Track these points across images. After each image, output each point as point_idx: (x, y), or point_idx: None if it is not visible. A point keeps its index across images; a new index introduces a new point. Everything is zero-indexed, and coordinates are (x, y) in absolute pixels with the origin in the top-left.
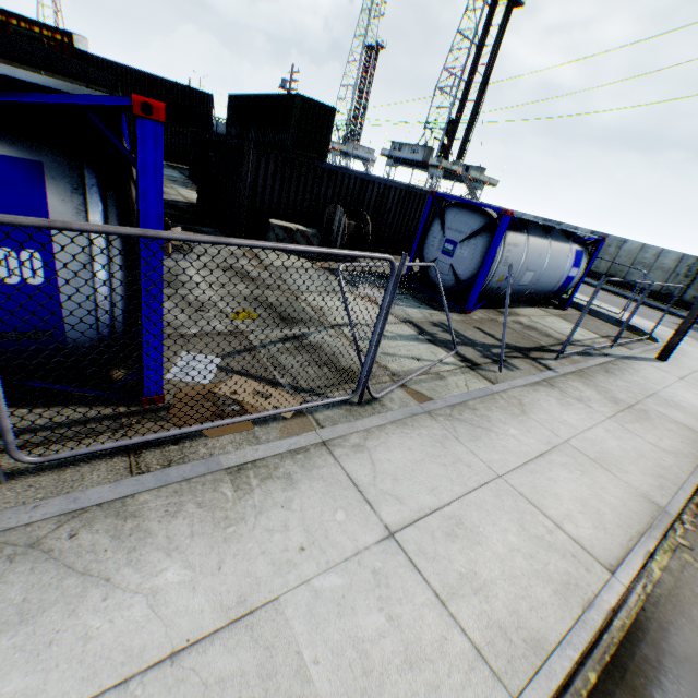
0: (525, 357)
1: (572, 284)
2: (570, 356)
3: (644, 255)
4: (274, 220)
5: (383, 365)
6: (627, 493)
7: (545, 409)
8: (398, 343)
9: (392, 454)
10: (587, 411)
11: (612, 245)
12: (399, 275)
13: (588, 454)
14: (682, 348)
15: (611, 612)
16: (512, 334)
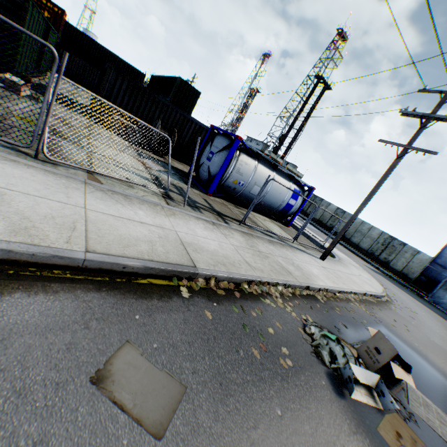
0: (217, 215)
1: (292, 210)
2: (255, 230)
3: (362, 227)
4: (117, 116)
5: (93, 167)
6: (180, 254)
7: (188, 223)
8: (127, 172)
9: (13, 169)
10: (221, 237)
11: (347, 218)
12: (62, 66)
13: (183, 239)
14: (349, 266)
15: (64, 269)
16: (227, 210)
